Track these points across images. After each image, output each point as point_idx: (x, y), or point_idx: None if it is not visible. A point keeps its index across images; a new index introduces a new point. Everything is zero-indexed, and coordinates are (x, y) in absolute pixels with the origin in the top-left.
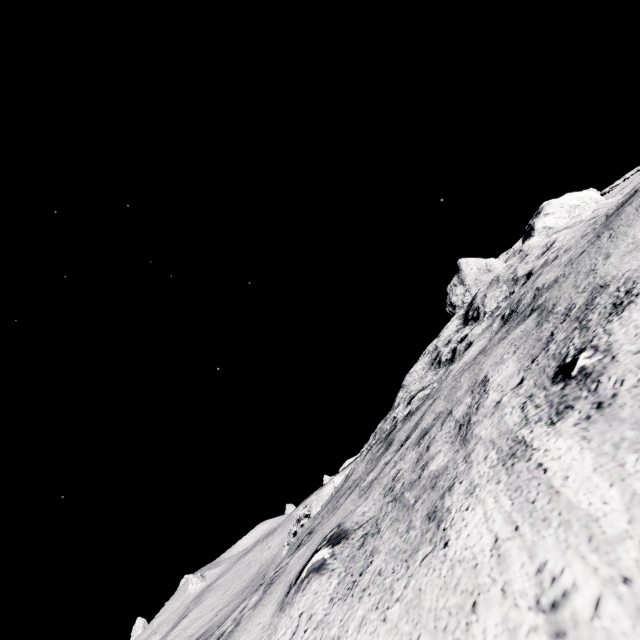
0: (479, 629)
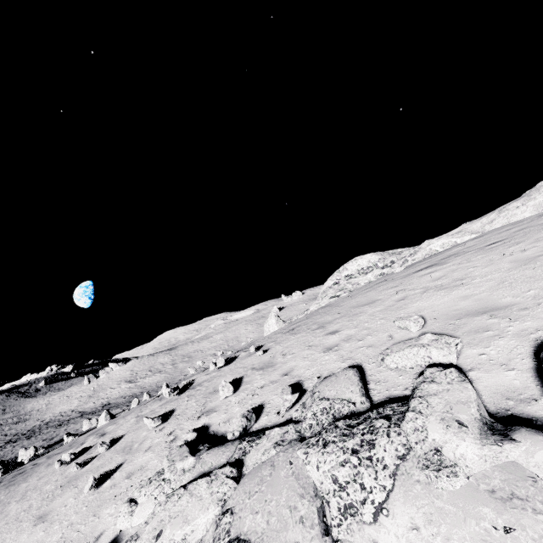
0: (477, 223)
